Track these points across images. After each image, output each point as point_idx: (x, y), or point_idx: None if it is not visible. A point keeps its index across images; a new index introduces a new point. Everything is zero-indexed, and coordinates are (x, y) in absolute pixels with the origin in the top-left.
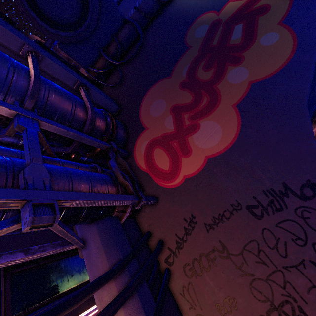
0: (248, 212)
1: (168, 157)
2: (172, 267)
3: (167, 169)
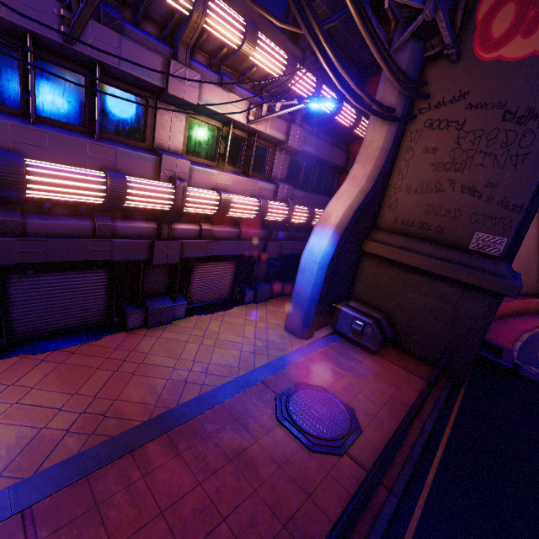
0: (502, 114)
1: (510, 24)
2: (420, 116)
3: (495, 36)
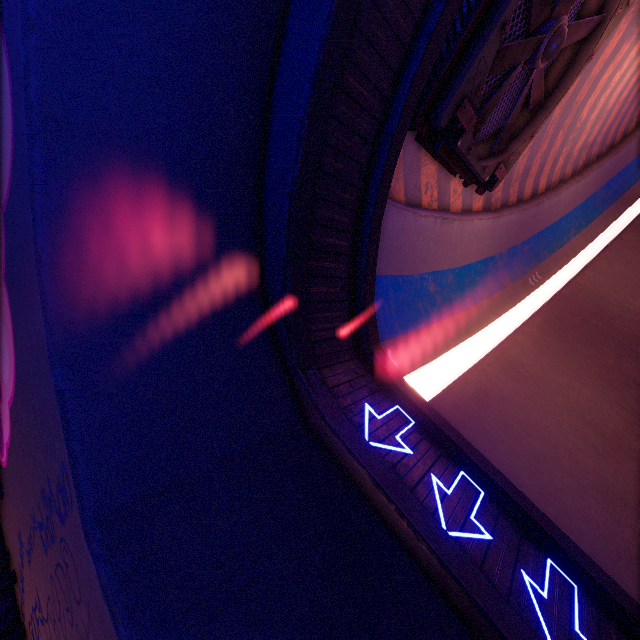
0: (40, 536)
1: None
2: (25, 623)
3: None
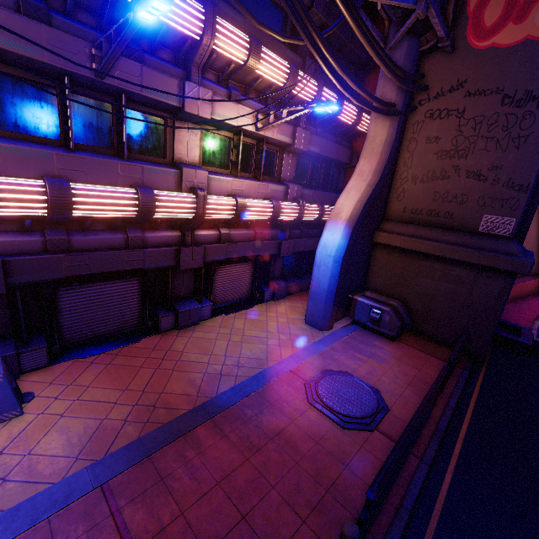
0: (501, 98)
1: (501, 12)
2: (420, 107)
3: (488, 25)
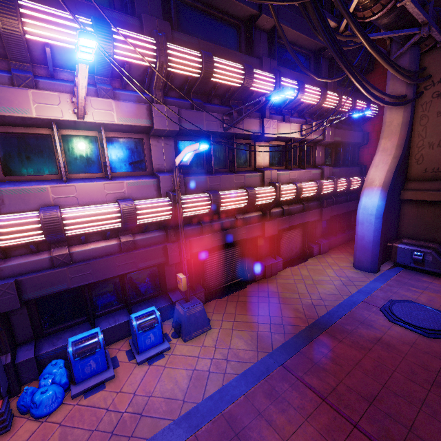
0: None
1: None
2: (426, 91)
3: None
